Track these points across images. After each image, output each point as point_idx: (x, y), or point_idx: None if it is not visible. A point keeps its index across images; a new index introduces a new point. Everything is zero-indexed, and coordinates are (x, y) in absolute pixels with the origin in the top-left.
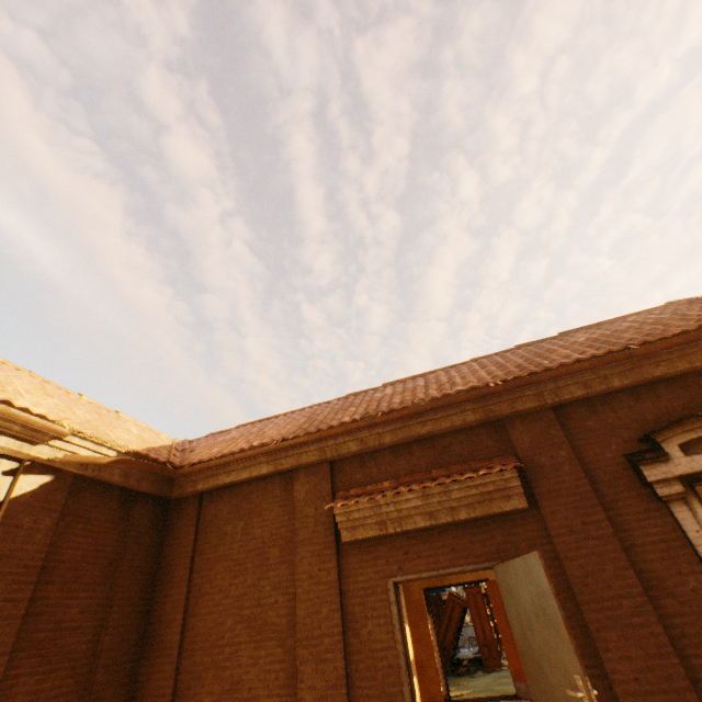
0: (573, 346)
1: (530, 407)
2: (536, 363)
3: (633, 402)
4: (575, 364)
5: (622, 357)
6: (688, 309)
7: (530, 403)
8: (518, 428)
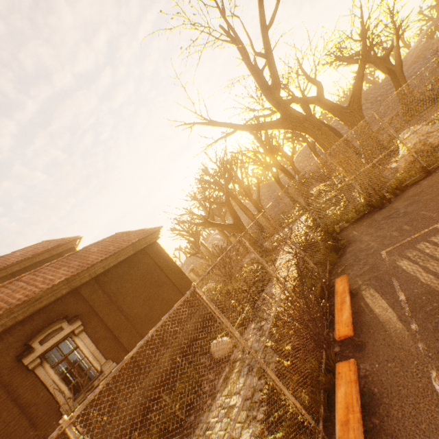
0: (16, 256)
1: (5, 275)
2: (6, 263)
3: (32, 268)
4: (17, 262)
5: (28, 259)
6: (46, 244)
7: (5, 274)
8: (1, 281)
